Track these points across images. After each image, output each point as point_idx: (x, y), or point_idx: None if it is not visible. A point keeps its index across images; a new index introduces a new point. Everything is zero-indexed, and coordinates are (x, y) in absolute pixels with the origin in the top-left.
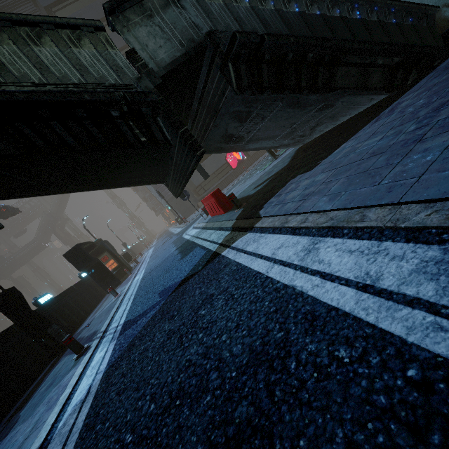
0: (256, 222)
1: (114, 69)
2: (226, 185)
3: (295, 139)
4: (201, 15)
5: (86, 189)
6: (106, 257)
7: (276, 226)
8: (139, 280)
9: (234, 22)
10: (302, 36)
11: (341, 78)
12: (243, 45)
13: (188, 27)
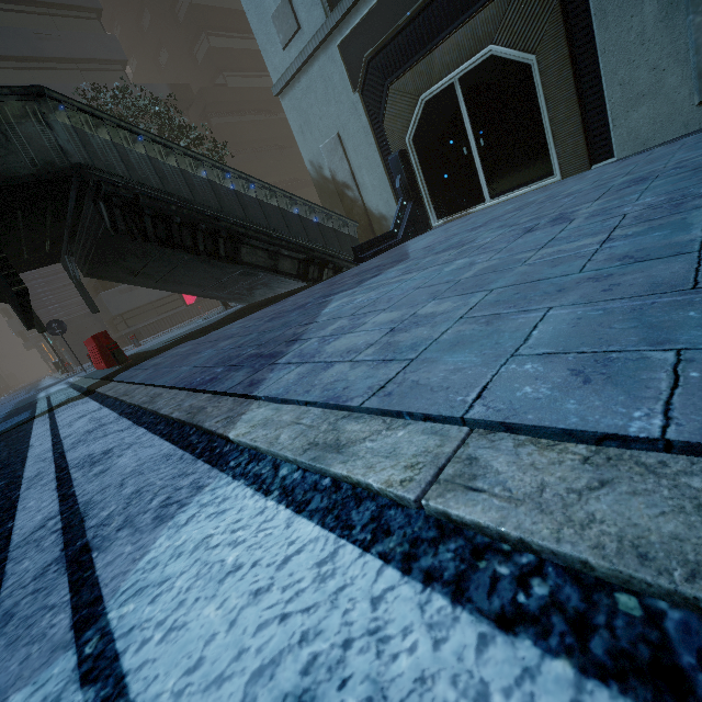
0: (104, 385)
1: None
2: (168, 326)
3: (235, 296)
4: (76, 142)
5: None
6: None
7: (103, 392)
8: None
9: (121, 164)
10: (187, 209)
11: (247, 255)
12: (112, 194)
13: (50, 149)
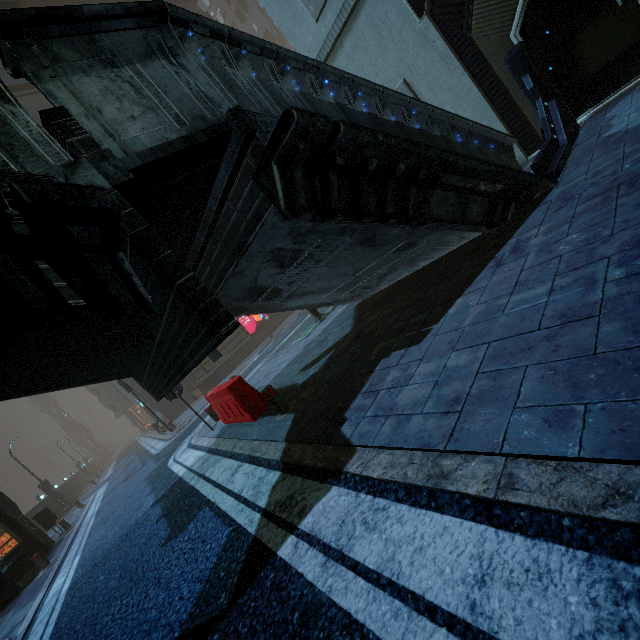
0: (344, 457)
1: (1, 140)
2: (240, 360)
3: (356, 292)
4: (218, 85)
5: None
6: None
7: (416, 483)
8: (63, 595)
9: (276, 107)
10: (393, 135)
11: (436, 206)
12: (302, 133)
13: (193, 97)
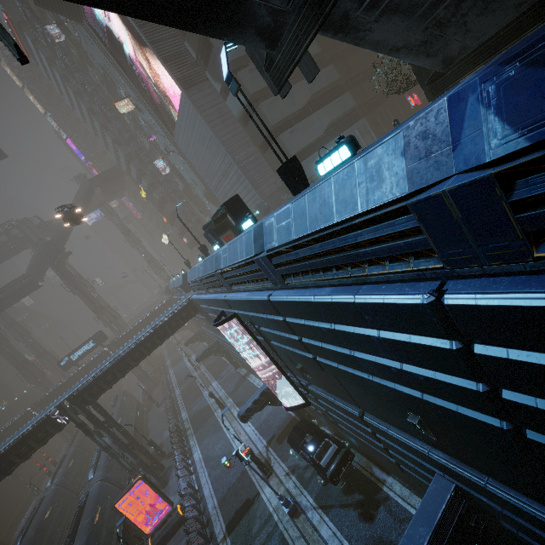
0: None
1: None
2: None
3: None
4: None
5: (403, 51)
6: (229, 236)
7: None
8: None
9: None
10: None
11: None
12: None
13: None
